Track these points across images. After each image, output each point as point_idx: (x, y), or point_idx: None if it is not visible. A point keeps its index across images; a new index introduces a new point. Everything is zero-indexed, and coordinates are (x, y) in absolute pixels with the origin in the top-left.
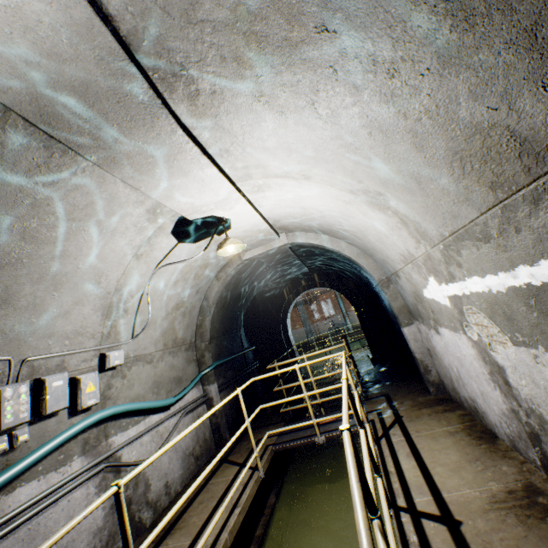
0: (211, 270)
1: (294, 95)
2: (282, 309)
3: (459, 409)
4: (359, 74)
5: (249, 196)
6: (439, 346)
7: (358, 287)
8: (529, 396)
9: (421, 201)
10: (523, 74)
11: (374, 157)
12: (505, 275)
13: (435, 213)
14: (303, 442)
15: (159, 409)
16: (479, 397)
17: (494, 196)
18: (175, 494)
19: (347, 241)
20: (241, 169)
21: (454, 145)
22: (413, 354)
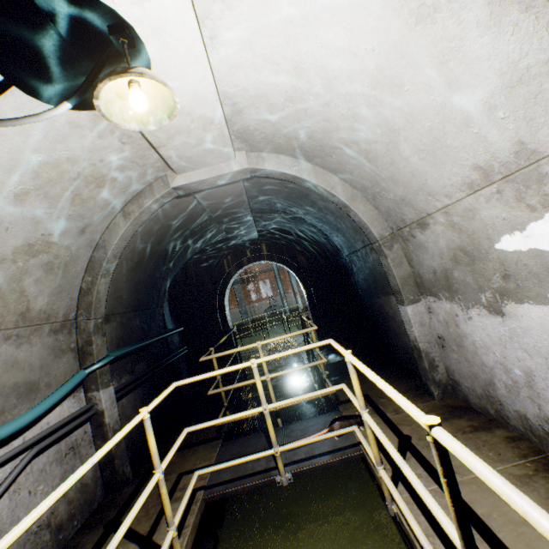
0: (112, 195)
1: None
2: (221, 284)
3: (498, 427)
4: None
5: None
6: (486, 334)
7: (311, 262)
8: None
9: None
10: None
11: None
12: None
13: None
14: (256, 483)
15: None
16: None
17: None
18: None
19: (339, 174)
20: None
21: None
22: (416, 343)
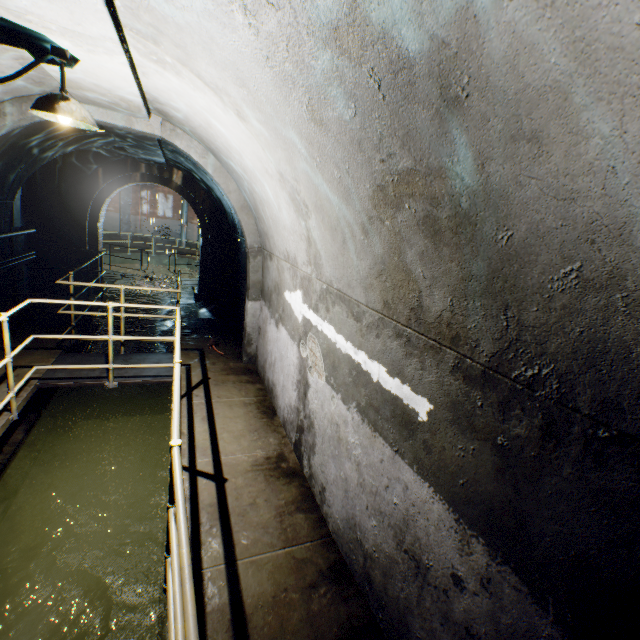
0: None
1: (296, 66)
2: (101, 189)
3: (260, 383)
4: (371, 143)
5: (136, 54)
6: (272, 335)
7: (219, 215)
8: (314, 410)
9: (336, 251)
10: (450, 284)
11: (327, 189)
12: (352, 347)
13: (339, 268)
14: (88, 384)
15: None
16: (281, 387)
17: (382, 308)
18: None
19: (239, 186)
20: (147, 24)
21: (387, 259)
22: (246, 326)
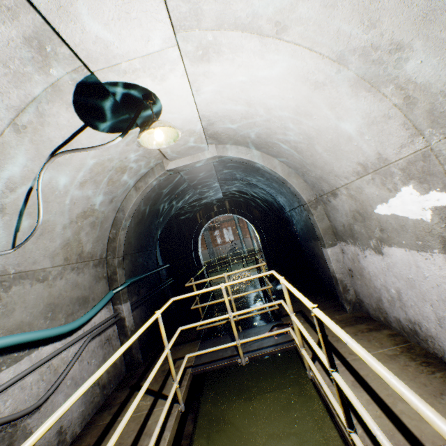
0: (129, 177)
1: None
2: (195, 231)
3: (384, 329)
4: None
5: (188, 67)
6: (375, 267)
7: (263, 215)
8: None
9: None
10: None
11: None
12: None
13: None
14: (225, 364)
15: (54, 338)
16: (432, 322)
17: None
18: (71, 439)
19: (279, 159)
20: None
21: None
22: (334, 274)
